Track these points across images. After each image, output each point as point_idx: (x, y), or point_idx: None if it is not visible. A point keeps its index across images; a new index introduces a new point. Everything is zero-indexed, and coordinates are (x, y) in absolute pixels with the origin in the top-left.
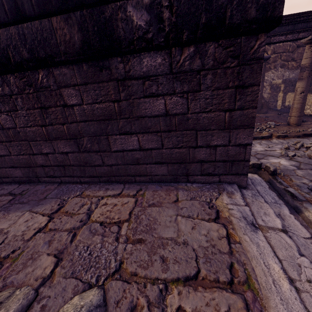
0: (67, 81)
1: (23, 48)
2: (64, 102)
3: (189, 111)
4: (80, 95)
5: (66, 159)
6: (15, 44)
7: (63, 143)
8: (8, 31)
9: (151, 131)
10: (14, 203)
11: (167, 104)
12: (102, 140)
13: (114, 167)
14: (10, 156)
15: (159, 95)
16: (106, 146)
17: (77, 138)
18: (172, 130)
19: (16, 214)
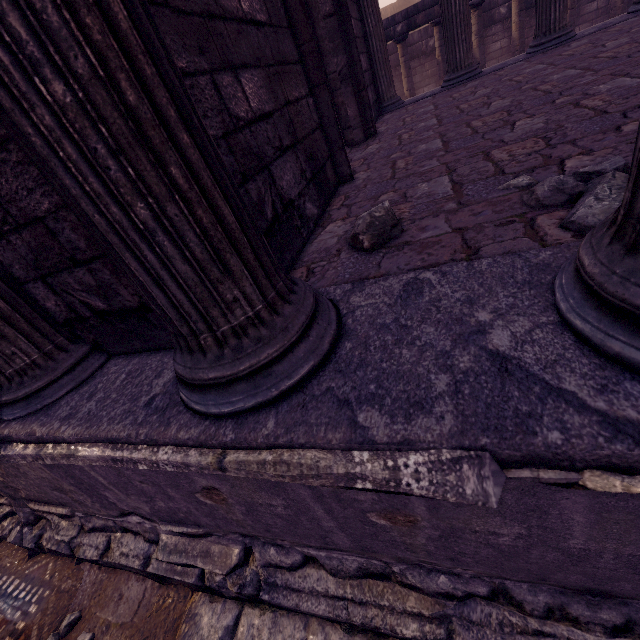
0: None
1: None
2: None
3: (609, 4)
4: None
5: None
6: None
7: None
8: None
9: (587, 21)
10: None
11: (598, 4)
12: None
13: None
14: None
15: (595, 1)
16: None
17: None
18: (598, 17)
19: None
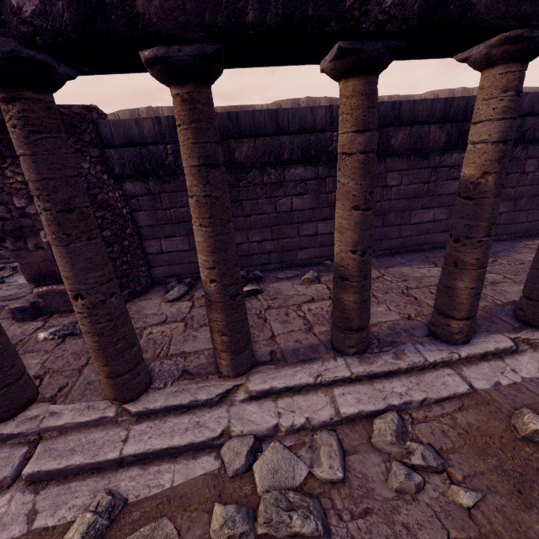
0: (534, 154)
1: (538, 131)
2: (524, 170)
3: None
4: (538, 165)
5: (498, 219)
6: (535, 128)
7: (503, 204)
8: (535, 119)
9: None
10: (492, 254)
11: None
12: (535, 200)
13: (533, 223)
14: (447, 220)
15: None
16: (535, 205)
17: (517, 199)
18: None
19: (518, 255)
